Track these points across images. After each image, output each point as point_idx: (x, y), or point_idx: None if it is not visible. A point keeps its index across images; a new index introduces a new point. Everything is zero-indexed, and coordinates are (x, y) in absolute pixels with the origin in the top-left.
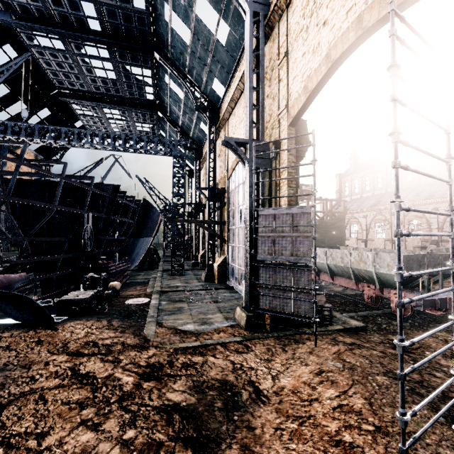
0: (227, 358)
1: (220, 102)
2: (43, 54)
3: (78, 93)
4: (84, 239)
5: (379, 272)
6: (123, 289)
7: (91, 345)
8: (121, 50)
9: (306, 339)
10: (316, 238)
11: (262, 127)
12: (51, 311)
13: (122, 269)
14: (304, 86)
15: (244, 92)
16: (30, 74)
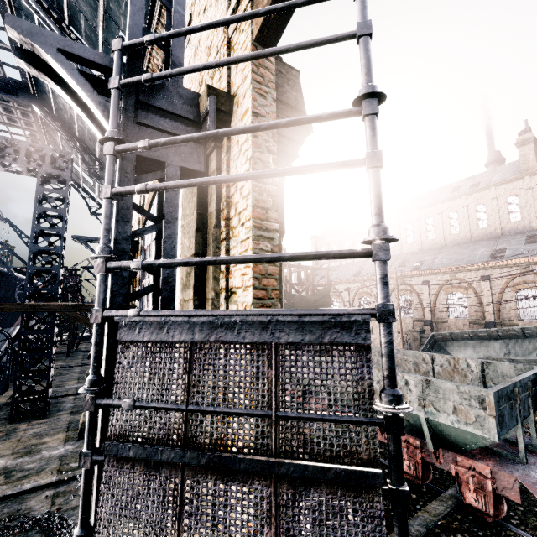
0: None
1: None
2: None
3: None
4: None
5: (436, 420)
6: None
7: None
8: None
9: None
10: None
11: (178, 45)
12: None
13: None
14: None
15: None
16: None
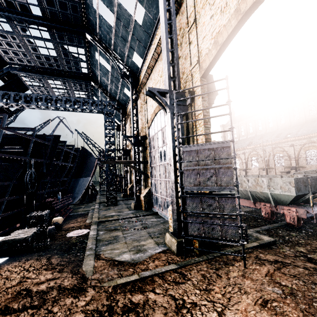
0: (167, 293)
1: (139, 71)
2: None
3: (26, 67)
4: (26, 182)
5: (274, 193)
6: (66, 221)
7: (23, 295)
8: (59, 32)
9: (233, 260)
10: None
11: (179, 80)
12: None
13: (65, 205)
14: (214, 41)
15: (158, 60)
16: None
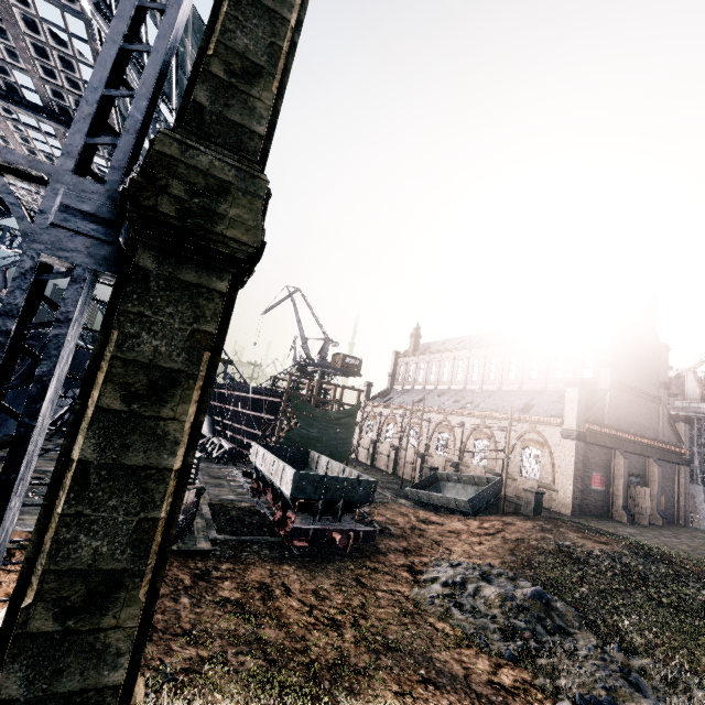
0: None
1: None
2: None
3: None
4: None
5: (282, 488)
6: None
7: None
8: None
9: None
10: (311, 434)
11: None
12: None
13: None
14: None
15: None
16: None
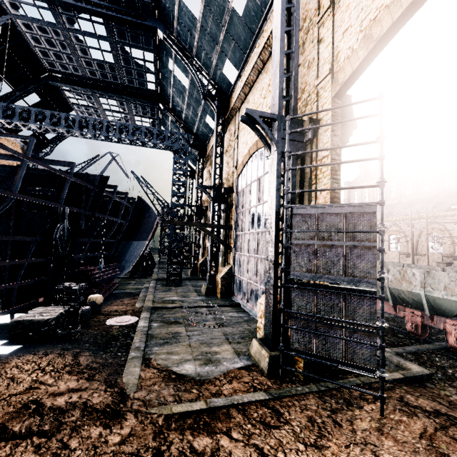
0: (250, 441)
1: (230, 89)
2: (30, 28)
3: (71, 78)
4: (55, 240)
5: (432, 295)
6: (108, 301)
7: (30, 411)
8: (120, 26)
9: (360, 398)
10: None
11: (295, 100)
12: (4, 333)
13: (108, 278)
14: (365, 35)
15: (262, 72)
16: (7, 40)
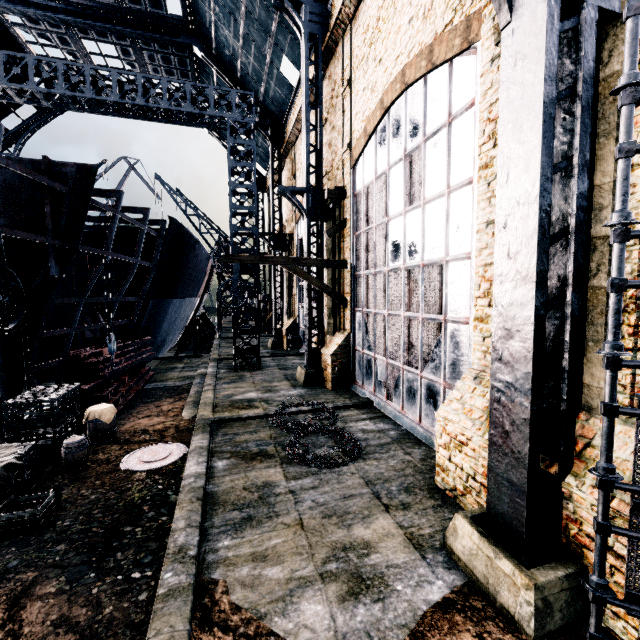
0: None
1: None
2: None
3: None
4: None
5: None
6: (132, 409)
7: None
8: None
9: None
10: None
11: None
12: None
13: (133, 364)
14: None
15: None
16: None
